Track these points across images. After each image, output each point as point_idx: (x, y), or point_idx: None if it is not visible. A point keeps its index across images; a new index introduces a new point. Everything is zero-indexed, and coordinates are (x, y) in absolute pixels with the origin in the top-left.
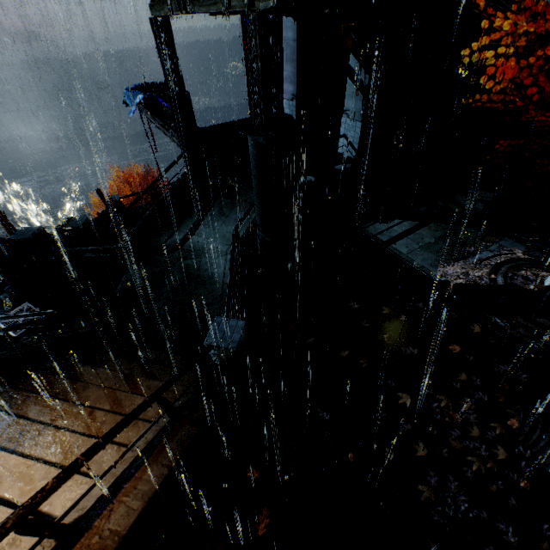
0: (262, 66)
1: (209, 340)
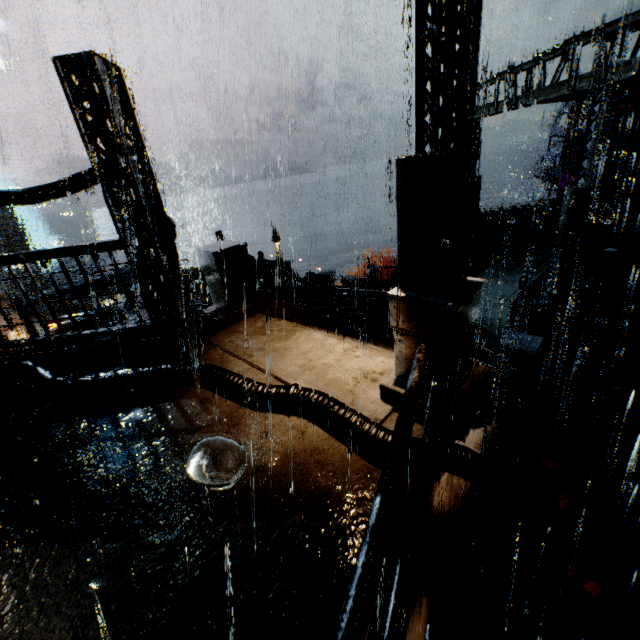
0: (603, 124)
1: (505, 343)
